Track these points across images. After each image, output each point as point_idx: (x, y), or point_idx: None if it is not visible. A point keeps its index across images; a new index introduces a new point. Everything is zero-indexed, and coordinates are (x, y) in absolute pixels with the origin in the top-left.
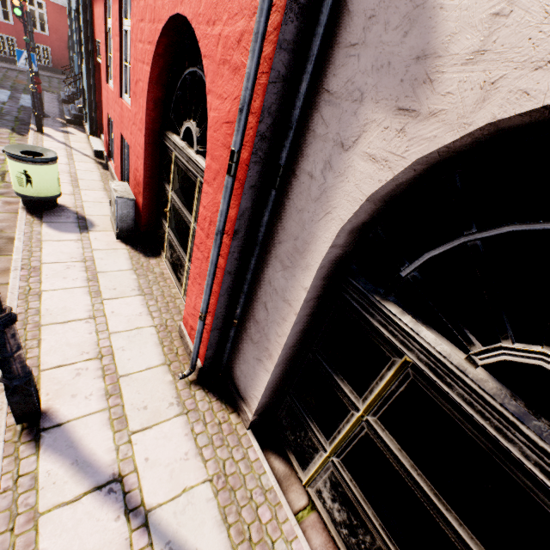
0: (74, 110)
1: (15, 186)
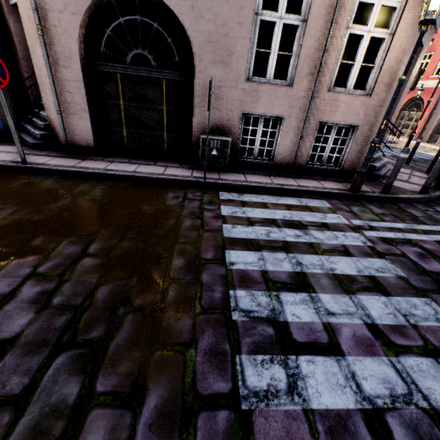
0: None
1: None
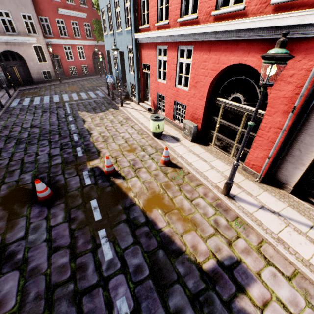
0: (123, 93)
1: (154, 130)
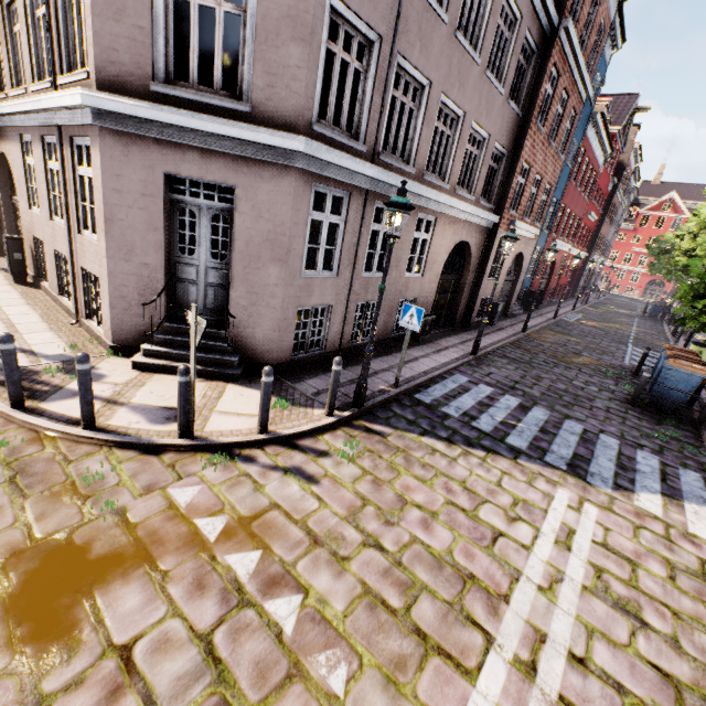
0: None
1: None
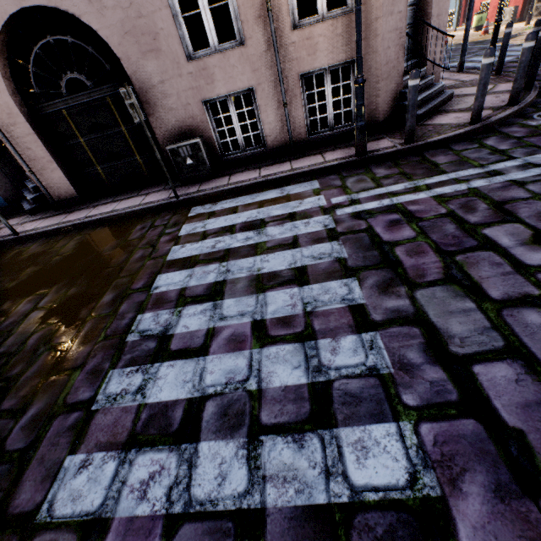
0: None
1: (475, 25)
